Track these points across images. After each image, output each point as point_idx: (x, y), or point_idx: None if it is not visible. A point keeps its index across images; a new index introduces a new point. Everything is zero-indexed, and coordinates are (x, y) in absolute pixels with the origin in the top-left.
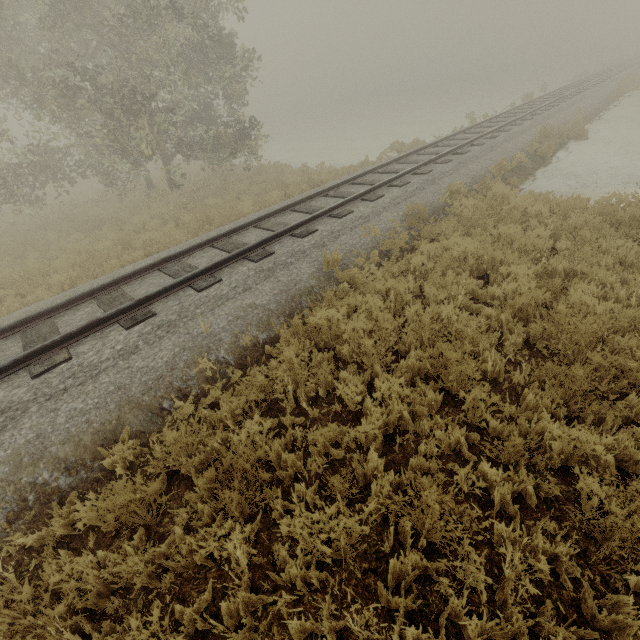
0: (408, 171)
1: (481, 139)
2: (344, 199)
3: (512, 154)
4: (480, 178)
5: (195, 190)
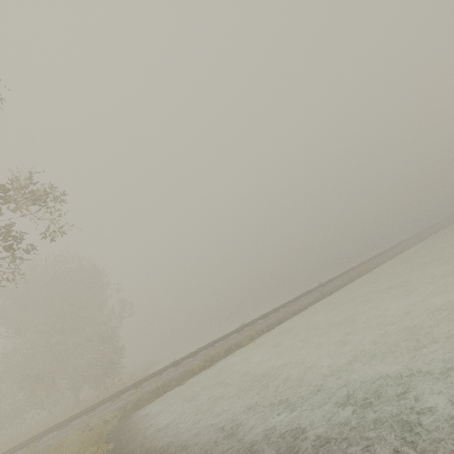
0: (107, 400)
1: (187, 359)
2: (45, 432)
3: (176, 374)
4: (125, 403)
5: (77, 407)
